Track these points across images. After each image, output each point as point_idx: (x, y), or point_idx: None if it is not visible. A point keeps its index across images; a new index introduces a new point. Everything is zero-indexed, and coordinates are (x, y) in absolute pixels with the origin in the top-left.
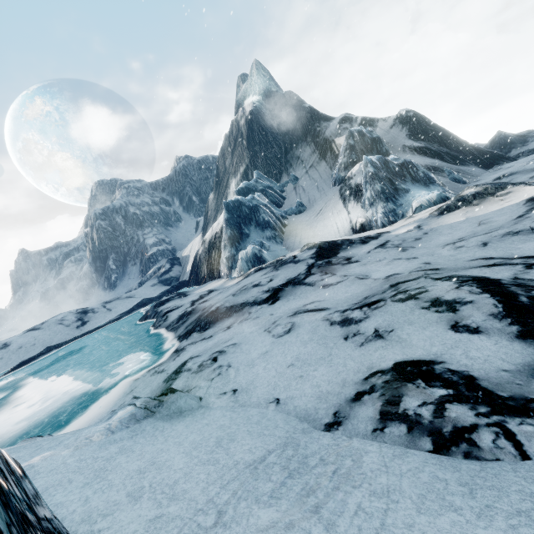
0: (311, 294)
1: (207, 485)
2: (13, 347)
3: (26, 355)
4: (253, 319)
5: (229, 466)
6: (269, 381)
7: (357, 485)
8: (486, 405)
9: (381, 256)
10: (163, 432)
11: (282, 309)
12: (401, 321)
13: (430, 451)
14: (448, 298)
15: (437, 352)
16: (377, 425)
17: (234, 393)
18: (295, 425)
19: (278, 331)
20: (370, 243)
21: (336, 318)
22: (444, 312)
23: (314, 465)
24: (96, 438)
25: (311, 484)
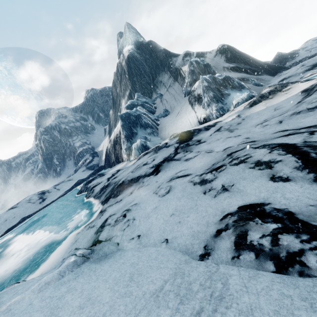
0: (179, 165)
1: (125, 315)
2: (1, 221)
3: (10, 225)
4: (145, 186)
5: (139, 297)
6: (160, 227)
7: (229, 305)
8: (306, 234)
9: (219, 137)
10: (95, 272)
11: (162, 178)
12: (238, 178)
13: (274, 272)
14: (265, 160)
15: (264, 197)
16: (234, 254)
17: (138, 238)
18: (180, 257)
19: (161, 192)
20: (210, 129)
21: (197, 180)
22: (264, 169)
23: (196, 290)
24: (52, 282)
25: (197, 308)
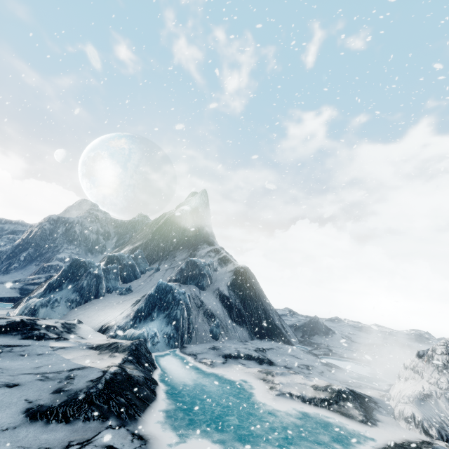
0: None
1: None
2: None
3: None
4: None
5: None
6: None
7: None
8: None
9: None
10: None
11: None
12: None
13: None
14: None
15: None
16: None
17: None
18: None
19: None
20: (23, 340)
21: None
22: None
23: None
24: None
25: None
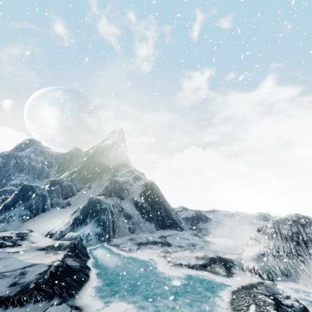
0: None
1: None
2: None
3: None
4: None
5: None
6: None
7: None
8: None
9: None
10: None
11: None
12: None
13: None
14: None
15: None
16: None
17: None
18: None
19: None
20: None
21: None
22: None
23: None
24: None
25: None
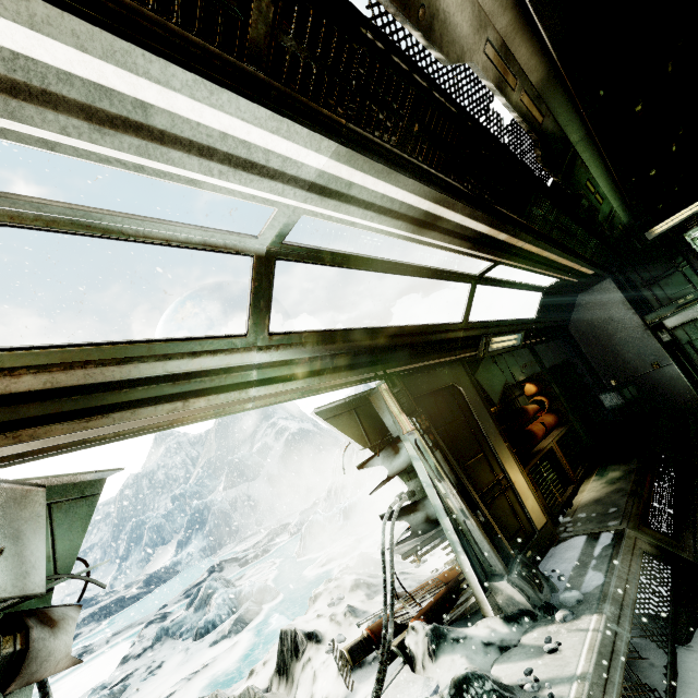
0: None
1: None
2: None
3: None
4: None
5: None
6: None
7: None
8: None
9: None
10: None
11: None
12: None
13: None
14: None
15: None
16: None
17: None
18: None
19: None
20: (82, 611)
21: None
22: None
23: None
24: None
25: None
